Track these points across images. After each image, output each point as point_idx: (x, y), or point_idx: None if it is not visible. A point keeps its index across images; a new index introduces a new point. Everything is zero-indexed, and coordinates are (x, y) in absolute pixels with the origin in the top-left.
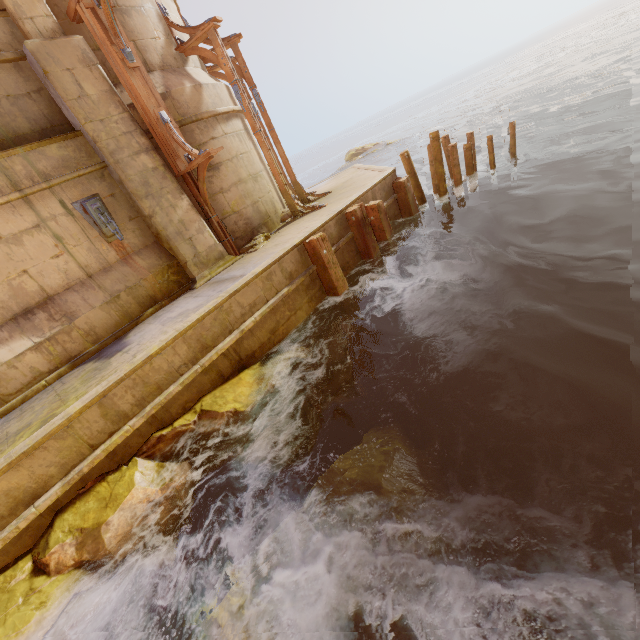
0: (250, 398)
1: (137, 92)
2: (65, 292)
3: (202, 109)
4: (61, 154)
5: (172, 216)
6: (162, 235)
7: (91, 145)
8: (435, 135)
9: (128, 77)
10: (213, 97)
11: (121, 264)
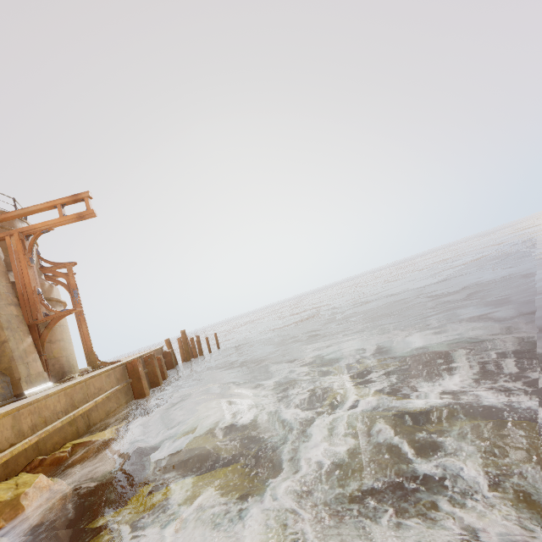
0: (110, 436)
1: (26, 276)
2: None
3: (51, 296)
4: None
5: (20, 345)
6: (7, 356)
7: None
8: (184, 331)
9: (25, 269)
10: (57, 293)
11: None
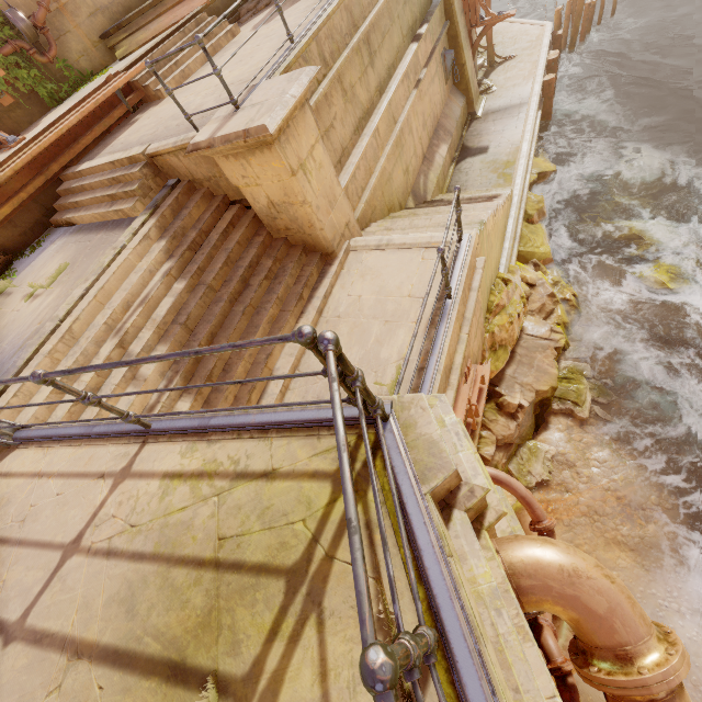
0: (552, 167)
1: None
2: (441, 119)
3: None
4: (439, 16)
5: (469, 64)
6: (466, 79)
7: (444, 8)
8: None
9: None
10: None
11: (449, 101)
